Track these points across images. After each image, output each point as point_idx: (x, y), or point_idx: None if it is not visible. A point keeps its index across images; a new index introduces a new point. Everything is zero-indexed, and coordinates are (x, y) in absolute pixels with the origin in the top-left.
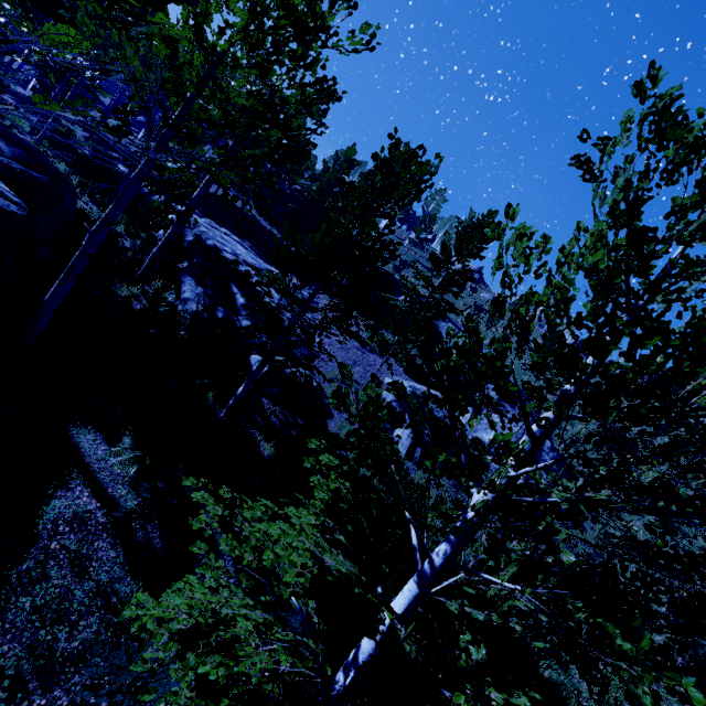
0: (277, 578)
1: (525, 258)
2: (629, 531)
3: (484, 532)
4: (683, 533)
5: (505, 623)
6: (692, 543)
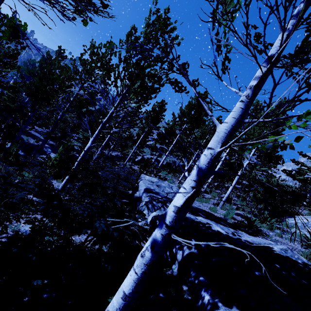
0: None
1: None
2: None
3: None
4: None
5: None
6: None
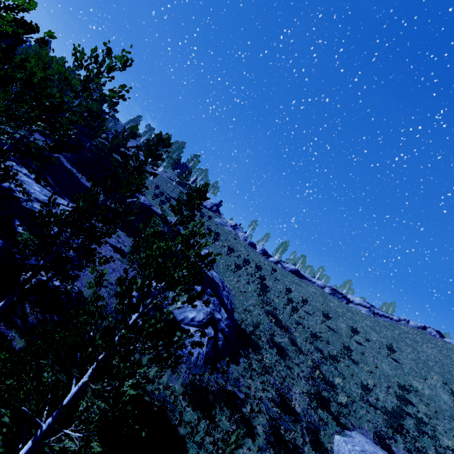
0: (3, 438)
1: (101, 284)
2: (260, 361)
3: (177, 375)
4: (290, 357)
5: (174, 431)
6: (293, 361)
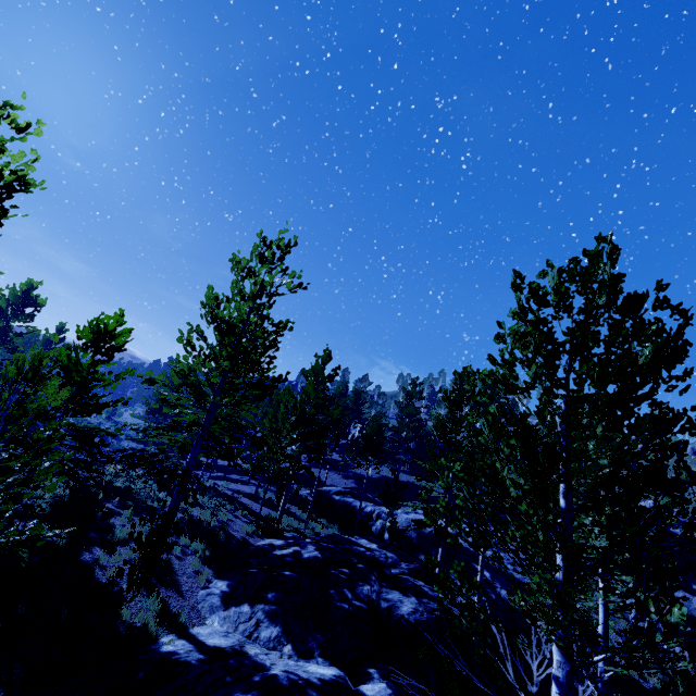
0: None
1: None
2: None
3: None
4: None
5: None
6: None
